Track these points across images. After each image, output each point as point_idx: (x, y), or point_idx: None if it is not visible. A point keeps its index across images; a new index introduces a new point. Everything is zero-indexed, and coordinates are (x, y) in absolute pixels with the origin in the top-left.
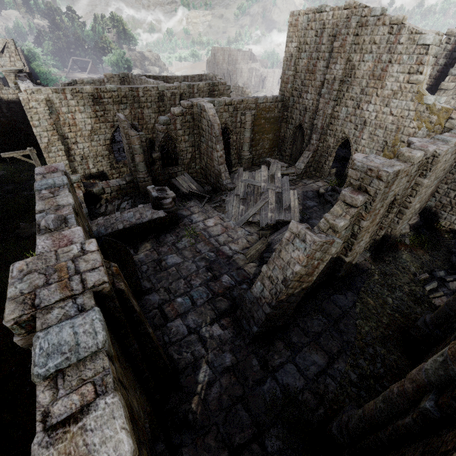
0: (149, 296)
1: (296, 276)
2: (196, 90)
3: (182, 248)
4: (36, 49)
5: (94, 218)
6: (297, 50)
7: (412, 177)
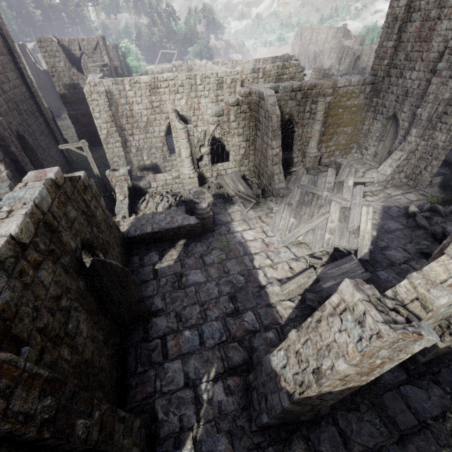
0: (156, 319)
1: (338, 374)
2: (261, 74)
3: (209, 263)
4: (131, 45)
5: (133, 213)
6: (406, 11)
7: None
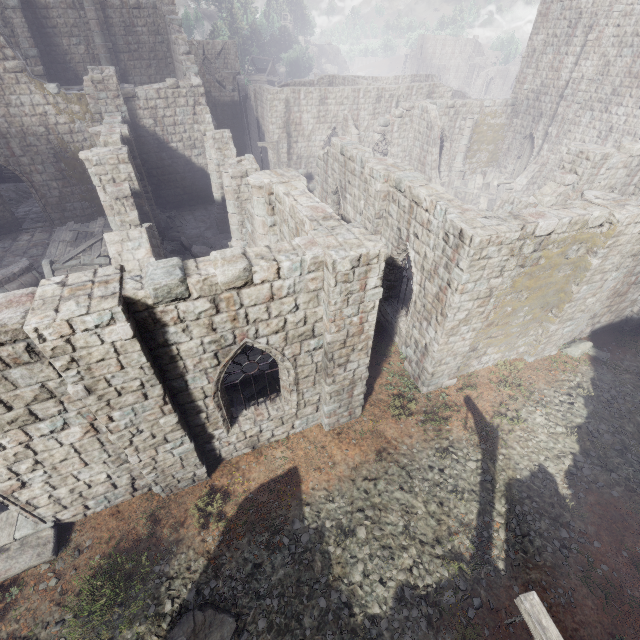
0: None
1: None
2: (414, 92)
3: None
4: None
5: None
6: (542, 44)
7: (633, 171)
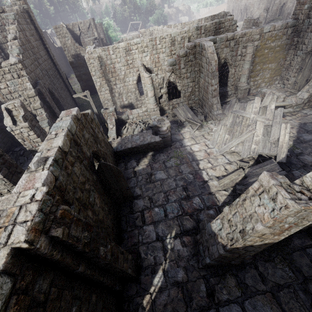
0: (137, 201)
1: (257, 233)
2: (203, 30)
3: (169, 167)
4: (110, 21)
5: (119, 136)
6: None
7: None
